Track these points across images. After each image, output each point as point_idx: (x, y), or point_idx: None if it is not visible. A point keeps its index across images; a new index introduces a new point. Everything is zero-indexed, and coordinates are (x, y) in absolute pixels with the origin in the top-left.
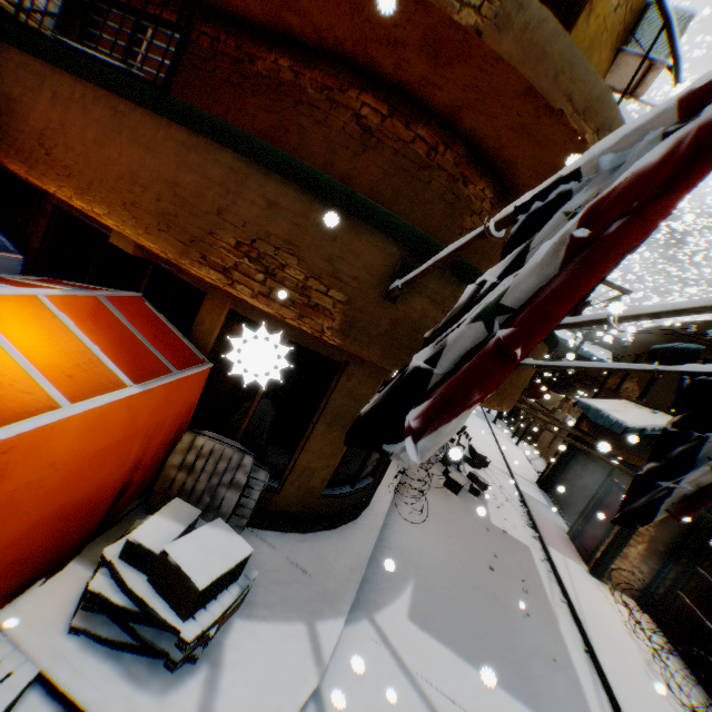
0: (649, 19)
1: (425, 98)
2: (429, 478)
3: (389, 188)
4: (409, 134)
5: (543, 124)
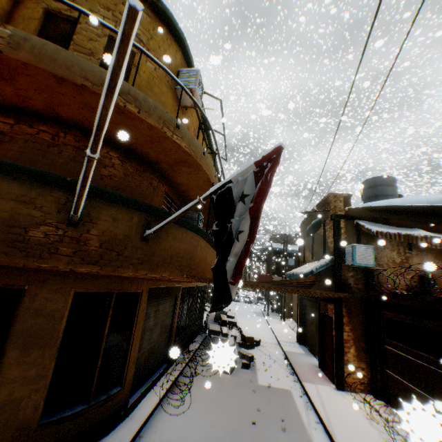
0: (182, 75)
1: (33, 108)
2: (207, 370)
3: (29, 161)
4: (35, 129)
5: (87, 97)
